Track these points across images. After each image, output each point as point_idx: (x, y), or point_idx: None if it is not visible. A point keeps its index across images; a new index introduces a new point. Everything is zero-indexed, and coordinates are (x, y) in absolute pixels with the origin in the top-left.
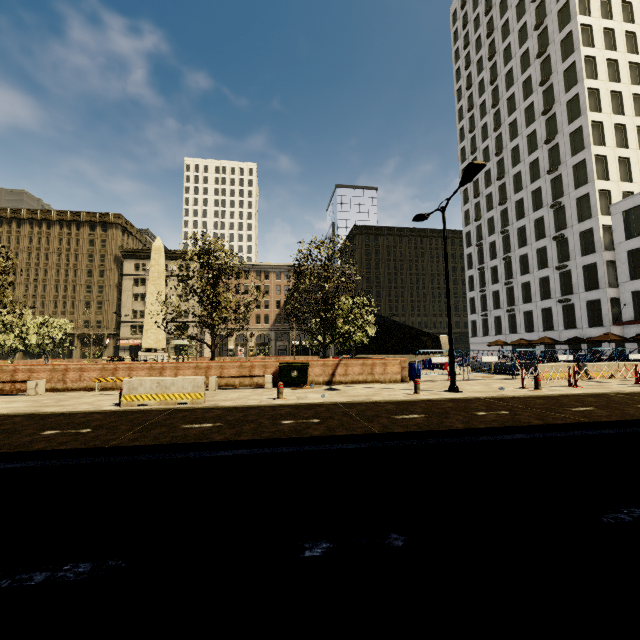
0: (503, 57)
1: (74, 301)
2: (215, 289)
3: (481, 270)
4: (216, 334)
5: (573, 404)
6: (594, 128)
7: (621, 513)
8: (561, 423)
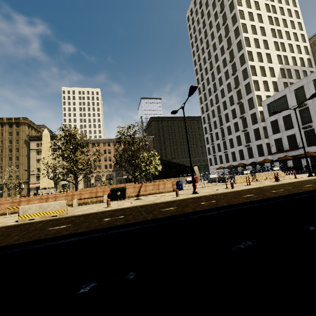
0: (211, 37)
1: (2, 166)
2: (75, 154)
3: (211, 134)
4: (77, 177)
5: (245, 193)
6: (251, 68)
7: (241, 244)
8: (236, 203)
